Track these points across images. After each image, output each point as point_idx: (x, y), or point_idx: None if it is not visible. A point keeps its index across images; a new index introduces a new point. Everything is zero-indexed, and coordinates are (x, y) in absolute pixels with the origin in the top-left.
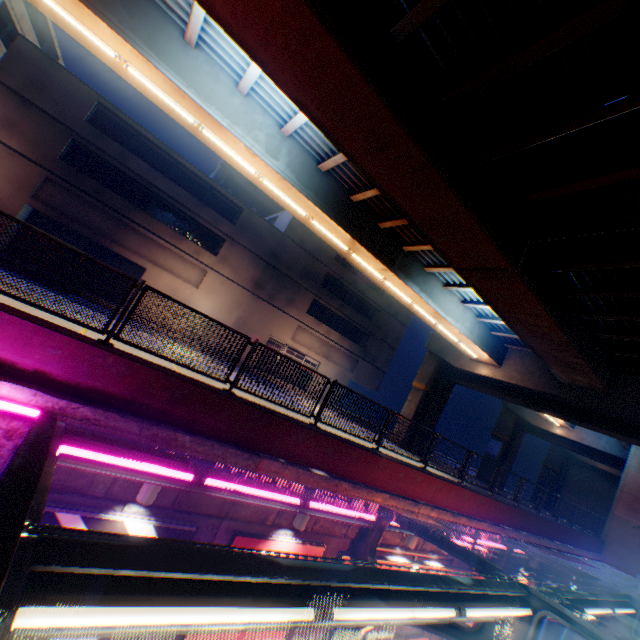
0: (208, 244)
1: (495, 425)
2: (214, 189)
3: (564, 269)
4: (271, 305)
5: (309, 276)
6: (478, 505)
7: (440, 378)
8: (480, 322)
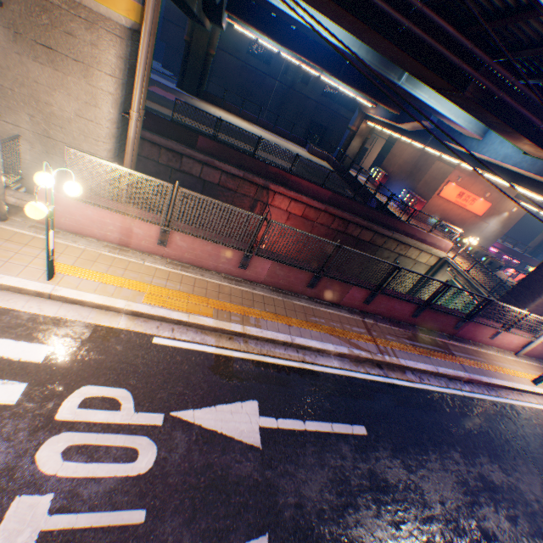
0: None
1: None
2: None
3: None
4: None
5: None
6: None
7: None
8: None
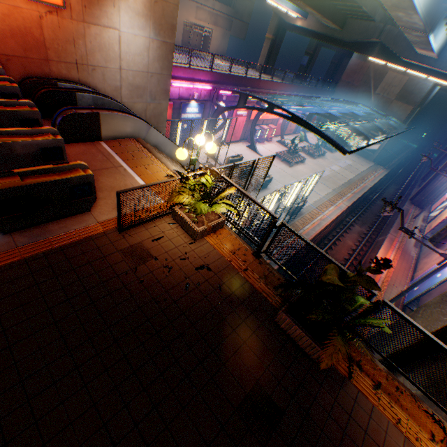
0: None
1: (307, 47)
2: None
3: None
4: None
5: None
6: (287, 89)
7: (279, 30)
8: None
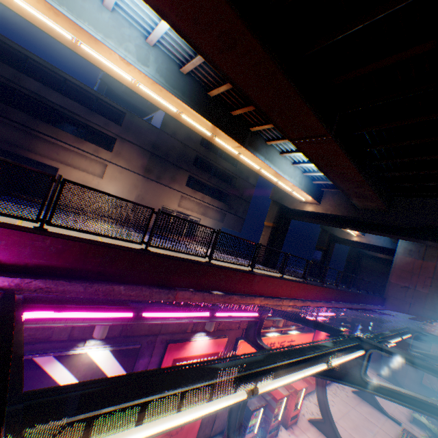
0: (103, 144)
1: (317, 241)
2: (99, 99)
3: (362, 131)
4: (159, 184)
5: (183, 159)
6: (316, 293)
7: (282, 217)
8: (305, 176)
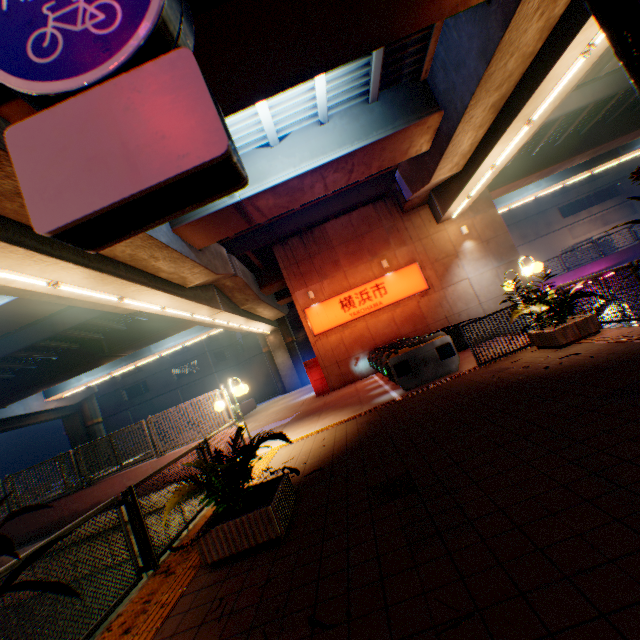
0: None
1: None
2: None
3: None
4: (539, 238)
5: (539, 203)
6: None
7: None
8: None
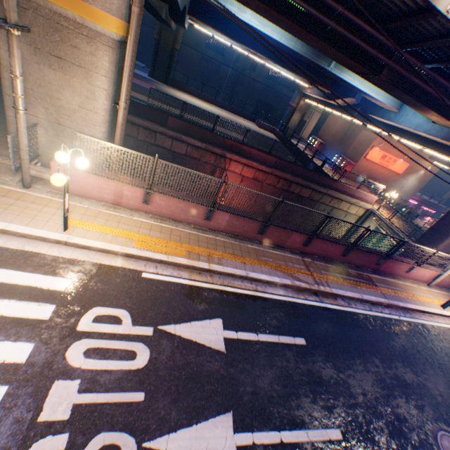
0: None
1: None
2: None
3: None
4: None
5: None
6: None
7: None
8: None
